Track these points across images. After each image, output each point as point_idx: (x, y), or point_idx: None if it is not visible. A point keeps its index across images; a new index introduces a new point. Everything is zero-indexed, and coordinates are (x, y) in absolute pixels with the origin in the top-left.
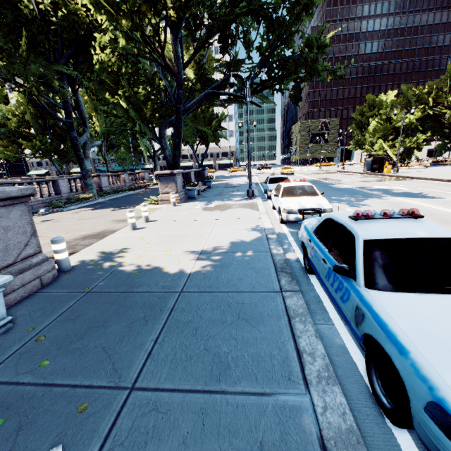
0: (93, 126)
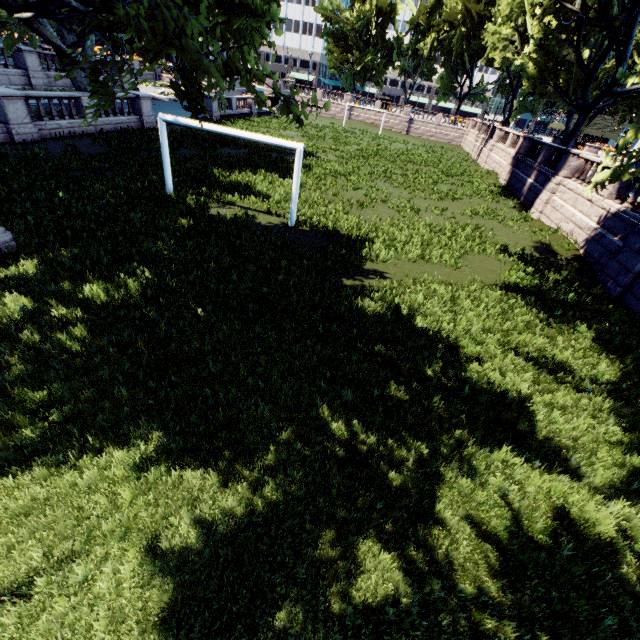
0: (423, 49)
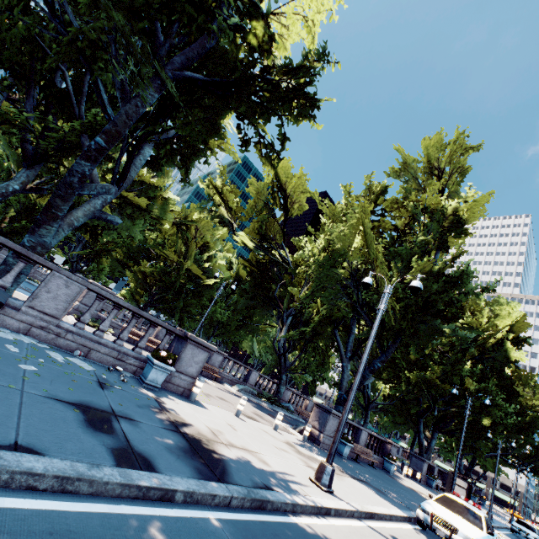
0: None
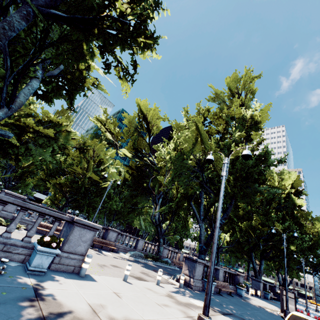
0: None
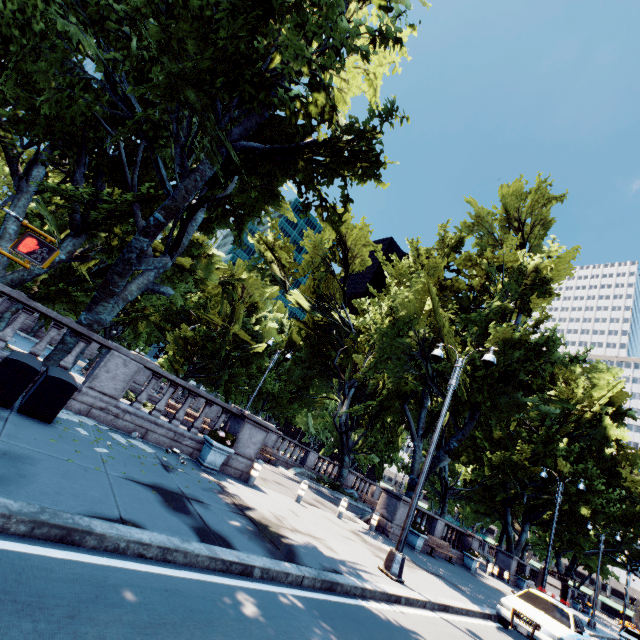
0: None
